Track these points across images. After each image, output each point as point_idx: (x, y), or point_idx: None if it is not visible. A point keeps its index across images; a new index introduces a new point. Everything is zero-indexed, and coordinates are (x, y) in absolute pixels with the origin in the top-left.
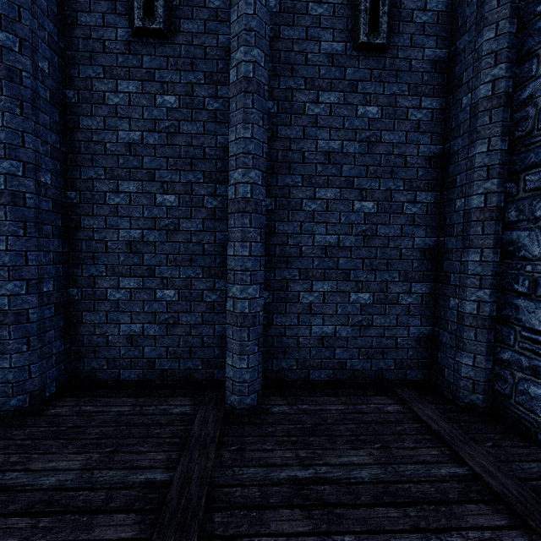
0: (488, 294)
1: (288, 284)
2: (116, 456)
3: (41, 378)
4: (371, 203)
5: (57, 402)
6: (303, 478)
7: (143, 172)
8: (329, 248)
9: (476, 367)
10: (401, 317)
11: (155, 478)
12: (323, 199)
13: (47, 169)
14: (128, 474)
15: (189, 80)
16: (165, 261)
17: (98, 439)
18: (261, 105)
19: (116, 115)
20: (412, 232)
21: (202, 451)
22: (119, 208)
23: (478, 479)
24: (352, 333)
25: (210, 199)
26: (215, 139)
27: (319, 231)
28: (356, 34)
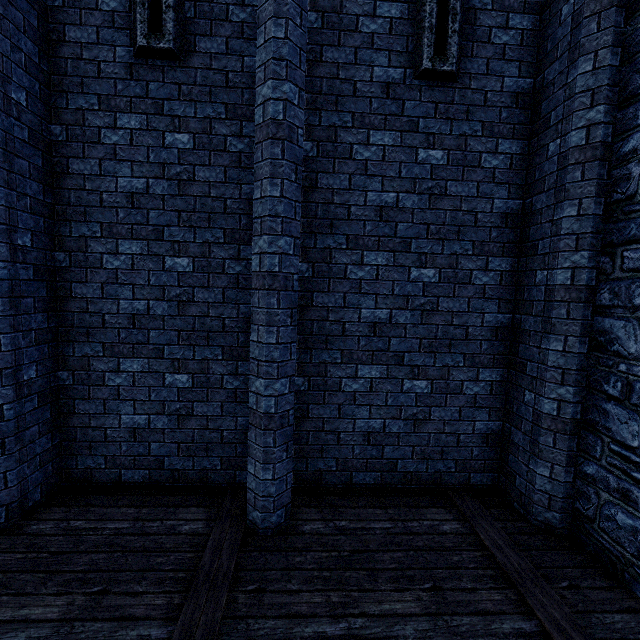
0: (571, 393)
1: (328, 368)
2: (104, 599)
3: (21, 486)
4: (432, 270)
5: (41, 514)
6: (332, 637)
7: (148, 230)
8: (378, 325)
9: (553, 479)
10: (466, 410)
11: (149, 635)
12: (372, 265)
13: (26, 228)
14: (116, 628)
15: (207, 114)
16: (176, 339)
17: (85, 573)
18: (294, 154)
19: (114, 157)
20: (482, 306)
21: (211, 594)
22: (119, 273)
23: (548, 639)
24: (405, 428)
25: (232, 264)
26: (239, 188)
27: (366, 304)
28: (418, 58)
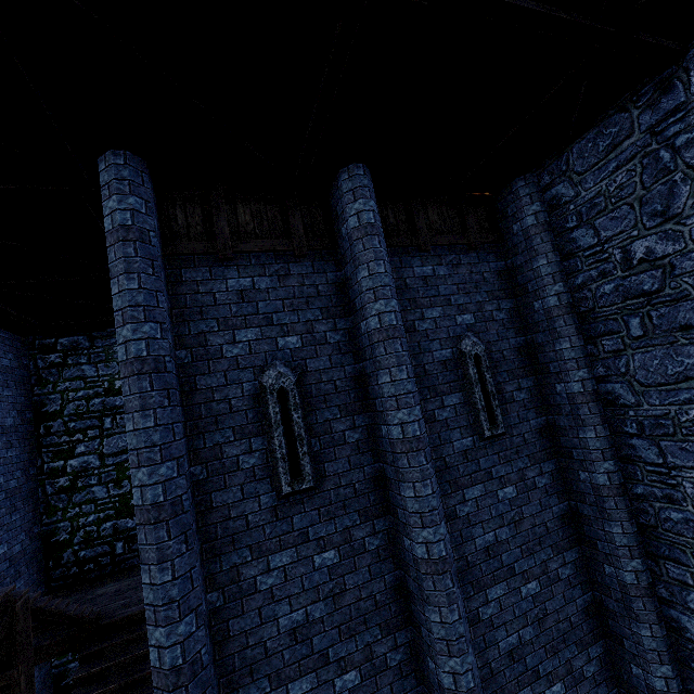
0: (670, 670)
1: None
2: None
3: None
4: (534, 582)
5: None
6: None
7: (314, 659)
8: (514, 650)
9: None
10: (592, 692)
11: None
12: (495, 599)
13: None
14: None
15: (345, 525)
16: None
17: None
18: (454, 573)
19: (272, 600)
20: (572, 595)
21: None
22: None
23: None
24: None
25: (392, 655)
26: (384, 580)
27: (501, 636)
28: (480, 428)
